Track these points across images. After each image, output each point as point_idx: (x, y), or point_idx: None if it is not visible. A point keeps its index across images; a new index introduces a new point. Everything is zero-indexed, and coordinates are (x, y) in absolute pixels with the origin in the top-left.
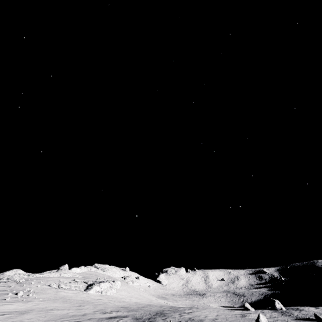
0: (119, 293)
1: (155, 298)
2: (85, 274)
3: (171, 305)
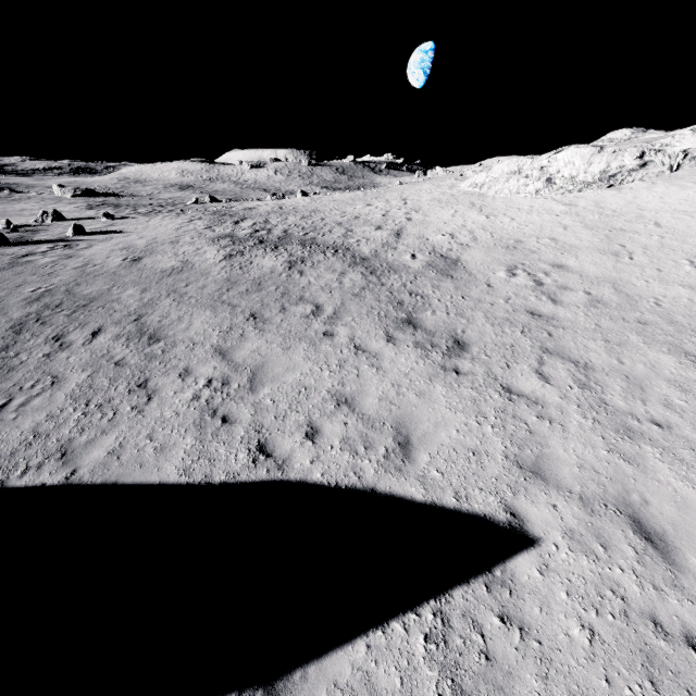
0: (621, 193)
1: None
2: None
3: None
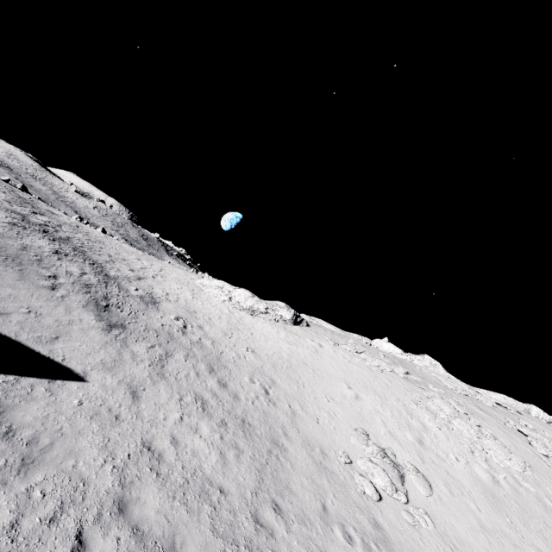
0: (253, 319)
1: (483, 506)
2: (376, 348)
3: (285, 427)
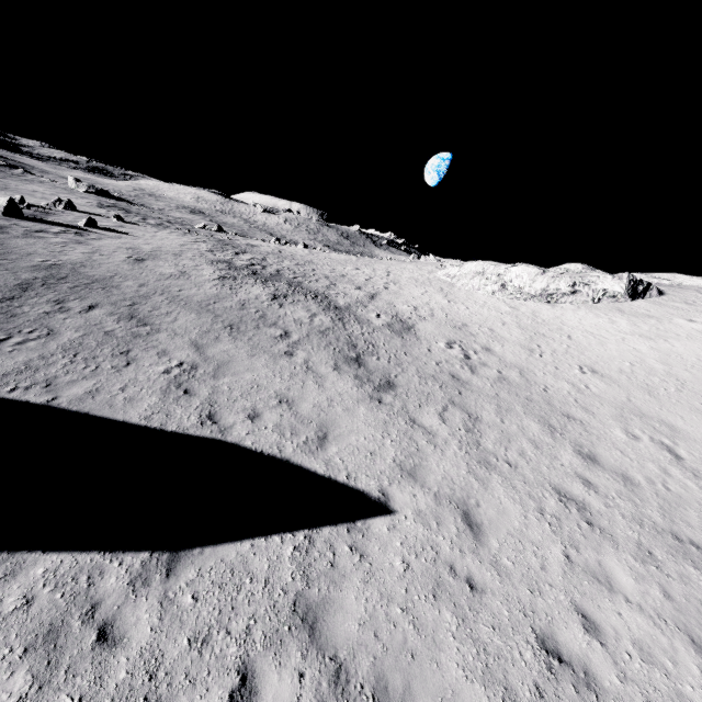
0: (554, 309)
1: None
2: None
3: None
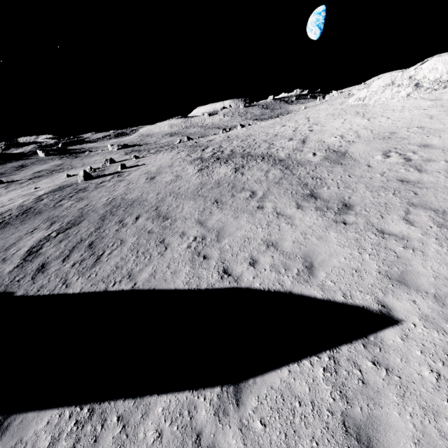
0: None
1: None
2: None
3: None
